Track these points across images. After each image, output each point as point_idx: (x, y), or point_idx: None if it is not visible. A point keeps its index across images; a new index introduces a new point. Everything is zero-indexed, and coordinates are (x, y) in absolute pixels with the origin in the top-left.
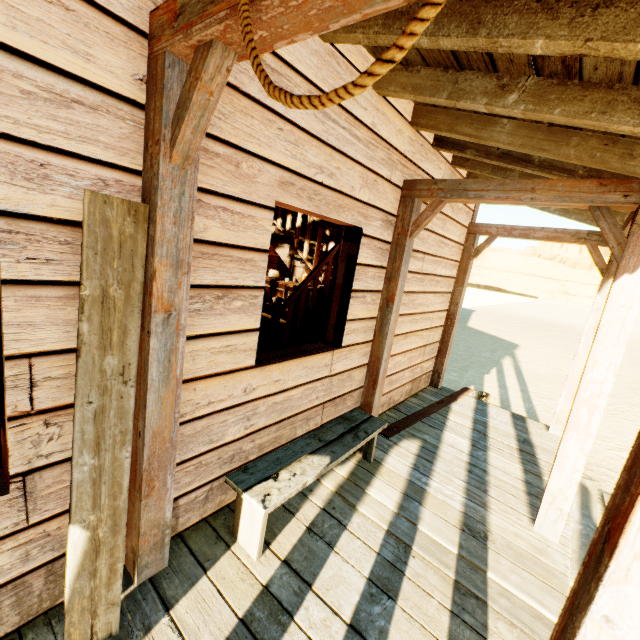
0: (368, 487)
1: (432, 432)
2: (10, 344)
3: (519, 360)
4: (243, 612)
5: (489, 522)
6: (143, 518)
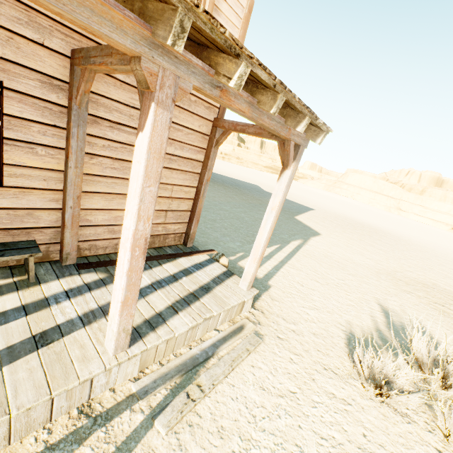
0: None
1: None
2: None
3: (307, 243)
4: None
5: (71, 334)
6: None
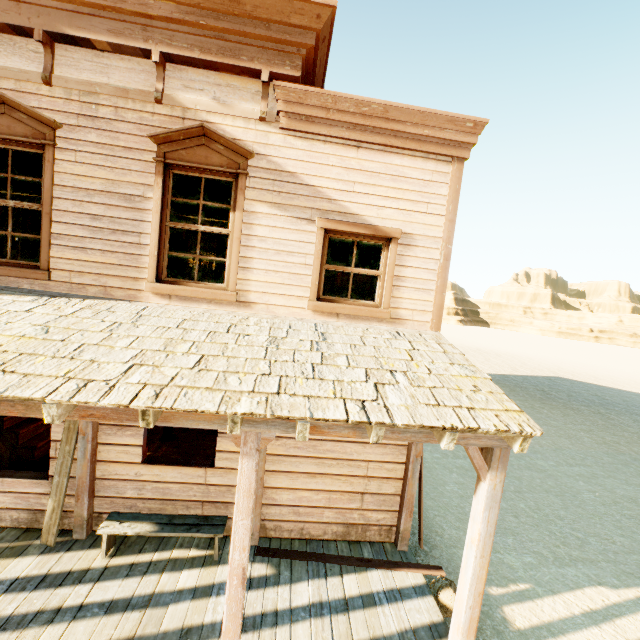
0: (187, 569)
1: (299, 574)
2: (53, 437)
3: None
4: (74, 569)
5: None
6: (76, 510)
